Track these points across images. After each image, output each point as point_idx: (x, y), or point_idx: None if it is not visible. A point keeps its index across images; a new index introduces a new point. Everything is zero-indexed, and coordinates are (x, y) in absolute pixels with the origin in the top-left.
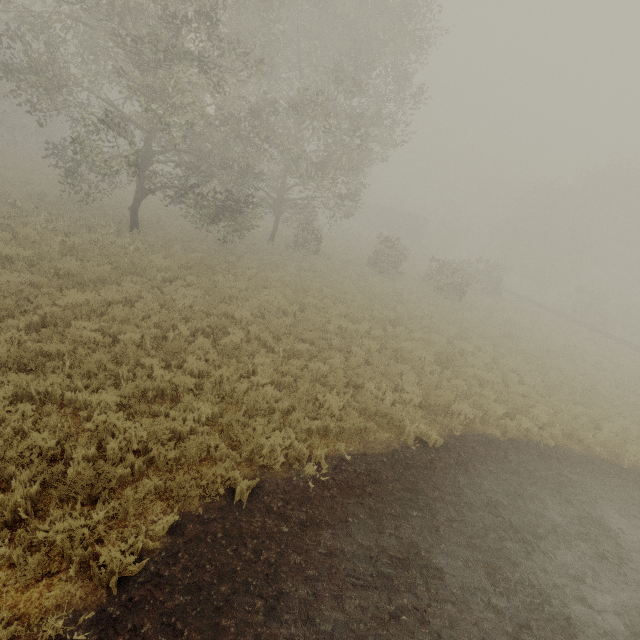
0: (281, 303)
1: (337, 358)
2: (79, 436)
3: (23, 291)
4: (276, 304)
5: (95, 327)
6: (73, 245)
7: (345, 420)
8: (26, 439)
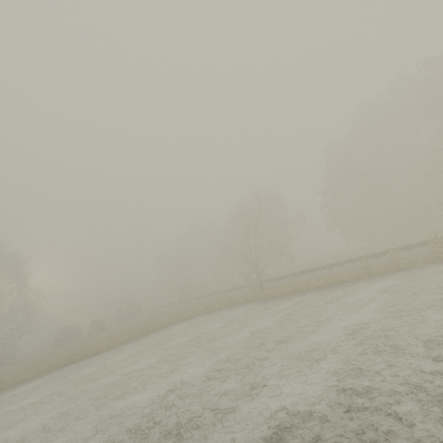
0: None
1: None
2: None
3: None
4: None
5: None
6: None
7: None
8: None
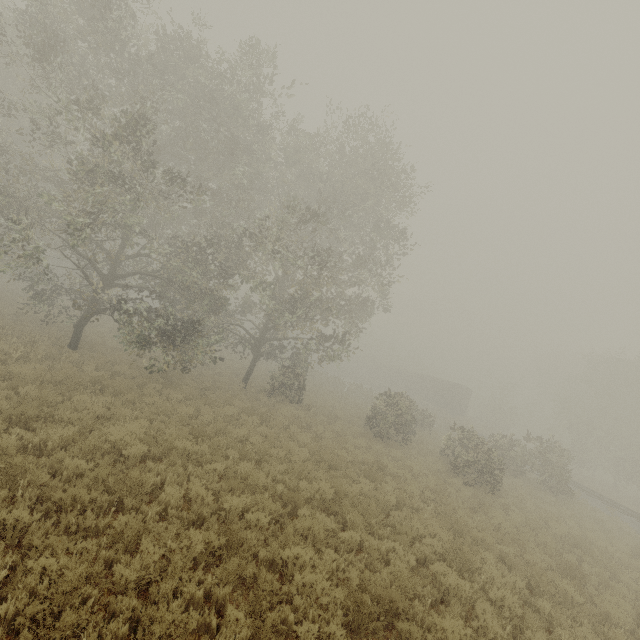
0: (123, 440)
1: (62, 559)
2: None
3: None
4: (114, 440)
5: None
6: None
7: None
8: None
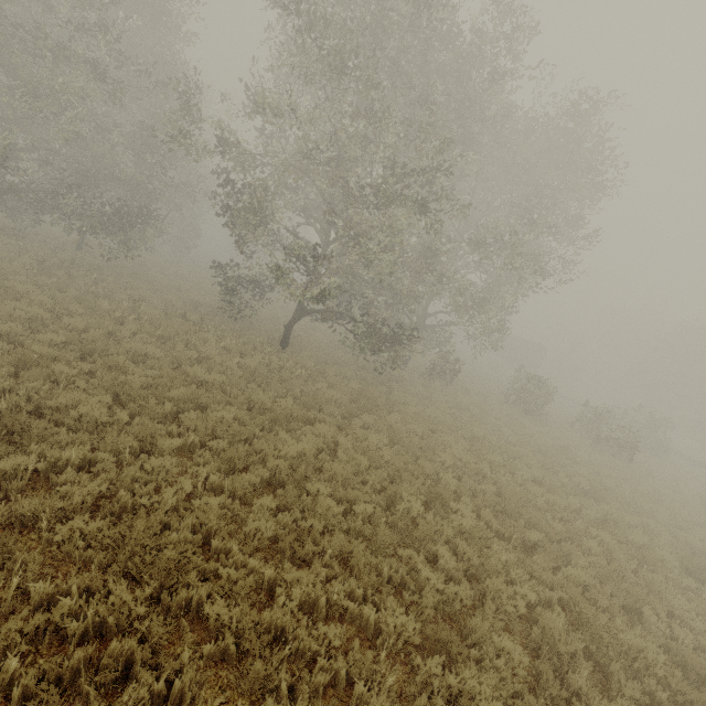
0: (469, 459)
1: (580, 557)
2: (418, 700)
3: (238, 431)
4: (464, 460)
5: (327, 491)
6: (246, 366)
7: (674, 687)
8: (376, 705)
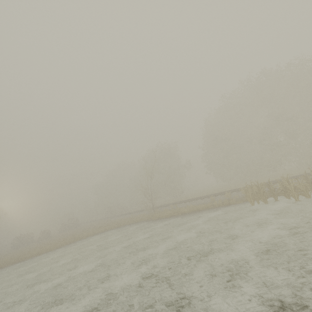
0: None
1: None
2: None
3: None
4: None
5: None
6: None
7: None
8: None
